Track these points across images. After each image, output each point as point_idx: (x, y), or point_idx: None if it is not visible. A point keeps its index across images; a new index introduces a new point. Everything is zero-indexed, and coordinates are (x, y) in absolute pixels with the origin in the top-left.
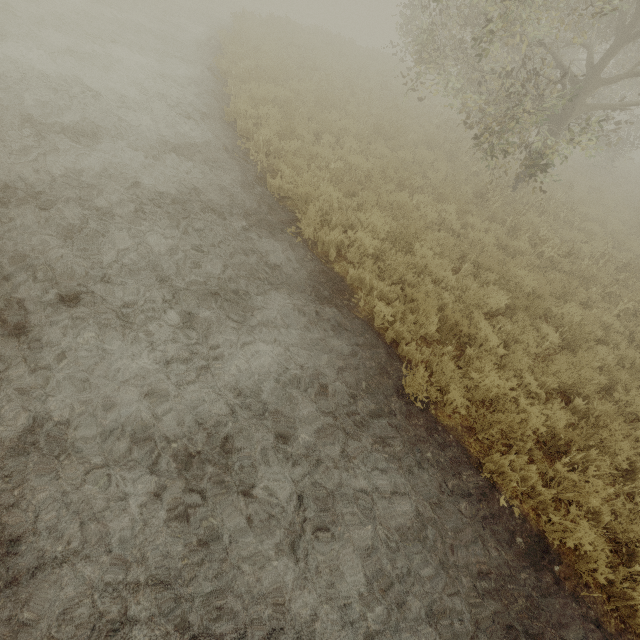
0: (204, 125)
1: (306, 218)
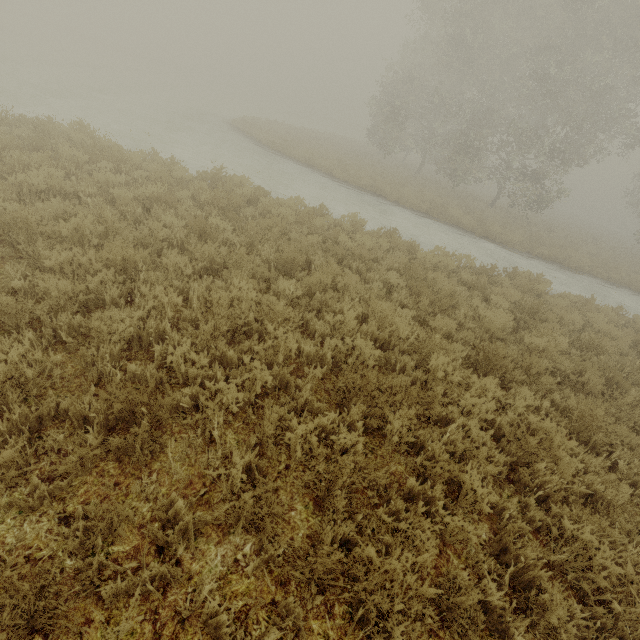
0: (493, 245)
1: (574, 263)
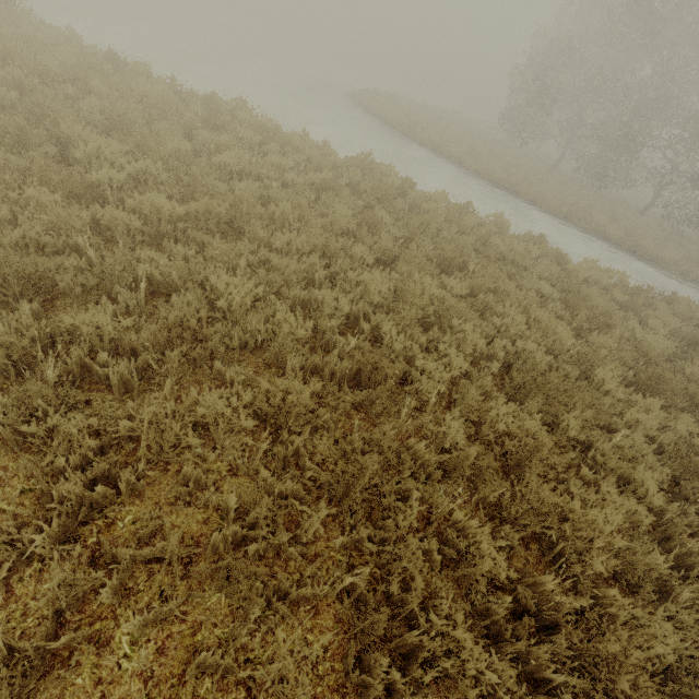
0: (642, 263)
1: None
